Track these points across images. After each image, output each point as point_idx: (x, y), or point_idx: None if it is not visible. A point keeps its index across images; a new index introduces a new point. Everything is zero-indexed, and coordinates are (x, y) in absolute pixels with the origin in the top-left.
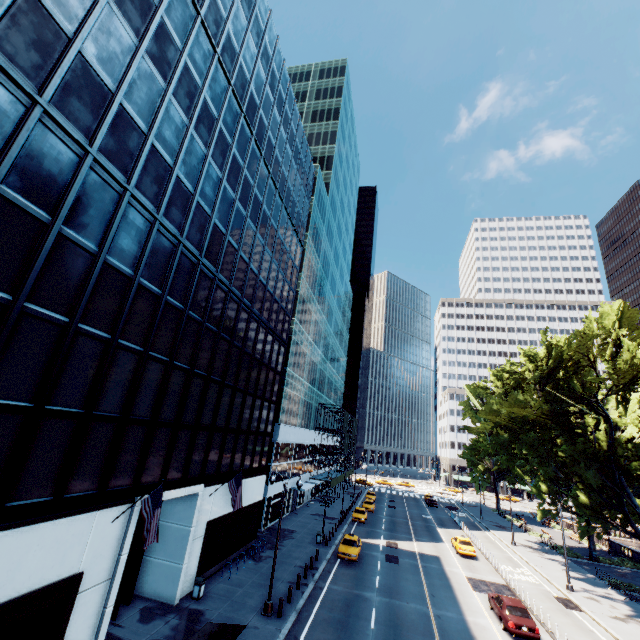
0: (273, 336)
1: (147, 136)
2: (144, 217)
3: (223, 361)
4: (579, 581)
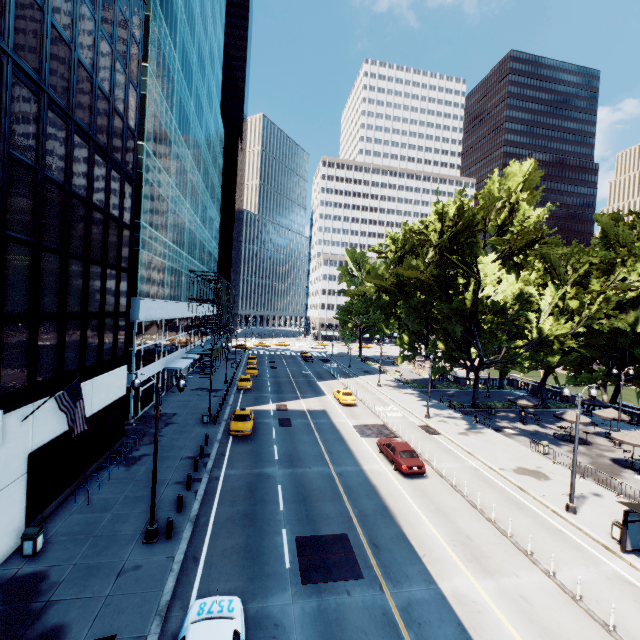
0: (107, 161)
1: None
2: None
3: None
4: (430, 408)
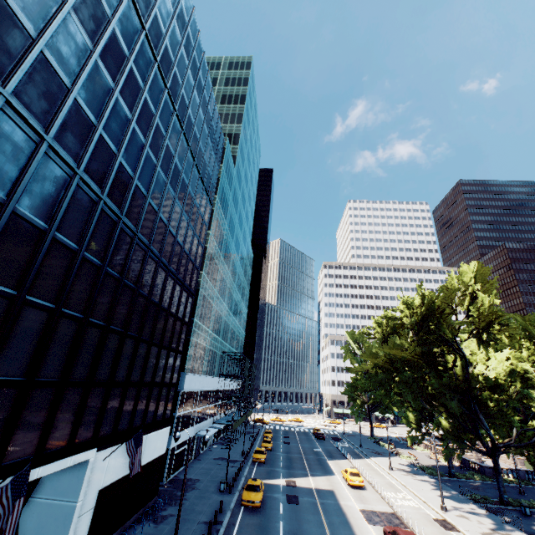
0: (181, 287)
1: (35, 41)
2: (26, 134)
3: (126, 310)
4: (448, 499)
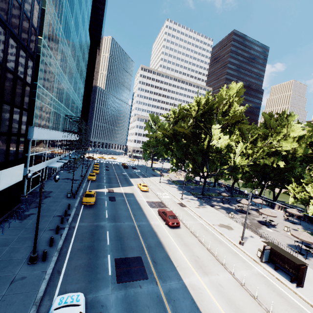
0: (17, 43)
1: None
2: None
3: None
4: (183, 194)
